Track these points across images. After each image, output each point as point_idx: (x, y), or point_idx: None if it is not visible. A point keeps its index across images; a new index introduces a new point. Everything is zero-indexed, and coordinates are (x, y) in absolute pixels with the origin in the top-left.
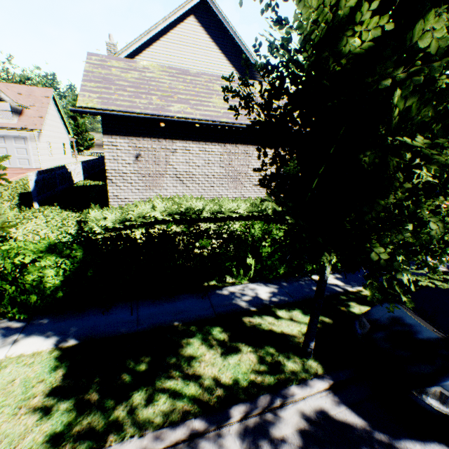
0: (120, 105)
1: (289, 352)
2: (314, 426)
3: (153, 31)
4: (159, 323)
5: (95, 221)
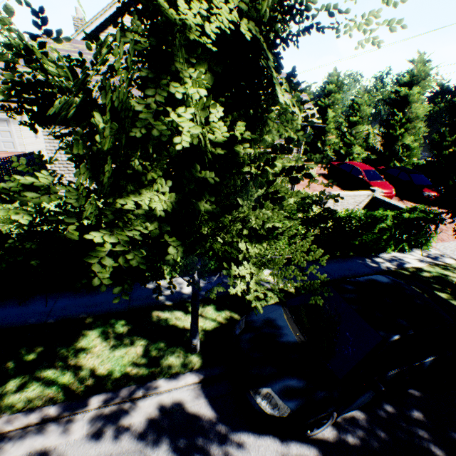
0: None
1: (178, 347)
2: (165, 416)
3: (117, 5)
4: (69, 315)
5: None
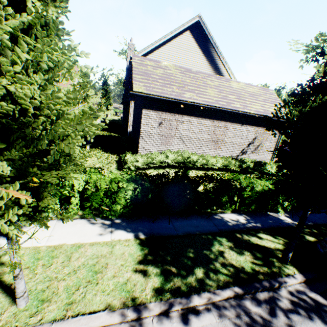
0: (156, 91)
1: (273, 258)
2: (301, 301)
3: (163, 39)
4: (188, 231)
5: (132, 162)
